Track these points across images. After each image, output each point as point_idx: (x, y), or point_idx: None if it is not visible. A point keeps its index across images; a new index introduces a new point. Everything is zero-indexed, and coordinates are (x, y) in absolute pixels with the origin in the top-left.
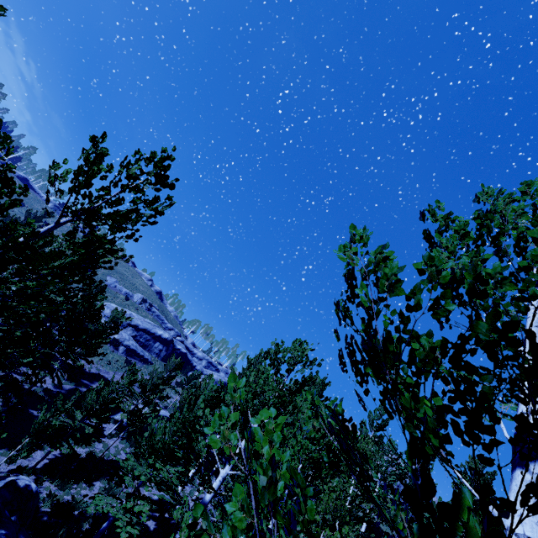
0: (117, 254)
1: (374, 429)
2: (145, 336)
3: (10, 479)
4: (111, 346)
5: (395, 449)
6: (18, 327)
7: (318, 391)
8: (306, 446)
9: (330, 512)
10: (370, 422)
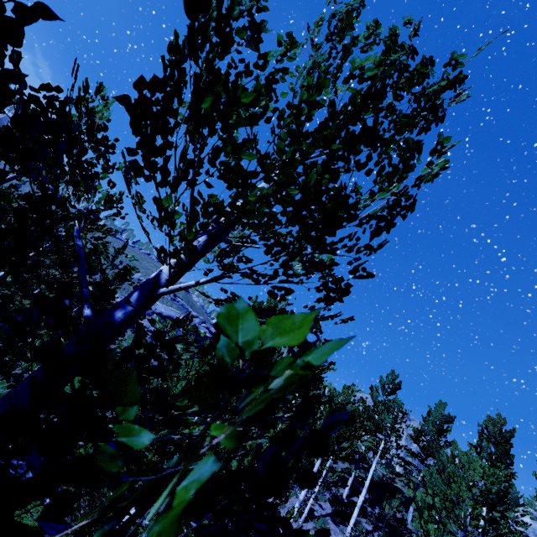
0: (102, 229)
1: (386, 394)
2: None
3: None
4: None
5: (401, 407)
6: (26, 298)
7: None
8: None
9: None
10: (381, 387)
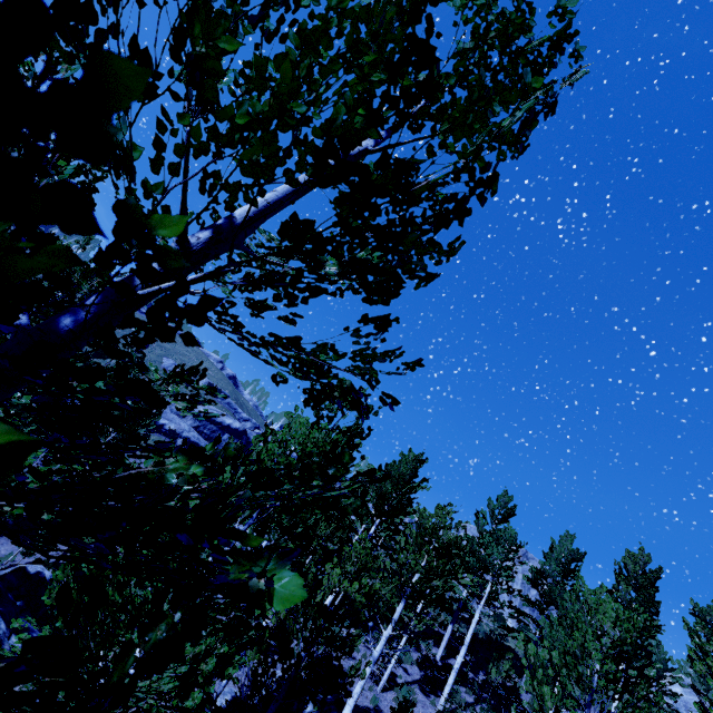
0: None
1: (495, 522)
2: (210, 427)
3: (20, 566)
4: (167, 439)
5: (514, 538)
6: None
7: (410, 469)
8: (272, 452)
9: (353, 563)
10: (490, 512)
